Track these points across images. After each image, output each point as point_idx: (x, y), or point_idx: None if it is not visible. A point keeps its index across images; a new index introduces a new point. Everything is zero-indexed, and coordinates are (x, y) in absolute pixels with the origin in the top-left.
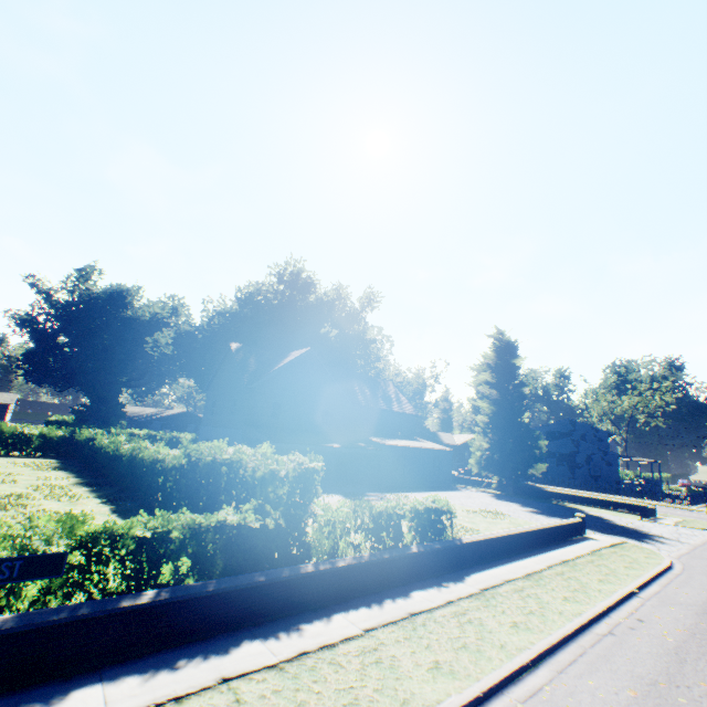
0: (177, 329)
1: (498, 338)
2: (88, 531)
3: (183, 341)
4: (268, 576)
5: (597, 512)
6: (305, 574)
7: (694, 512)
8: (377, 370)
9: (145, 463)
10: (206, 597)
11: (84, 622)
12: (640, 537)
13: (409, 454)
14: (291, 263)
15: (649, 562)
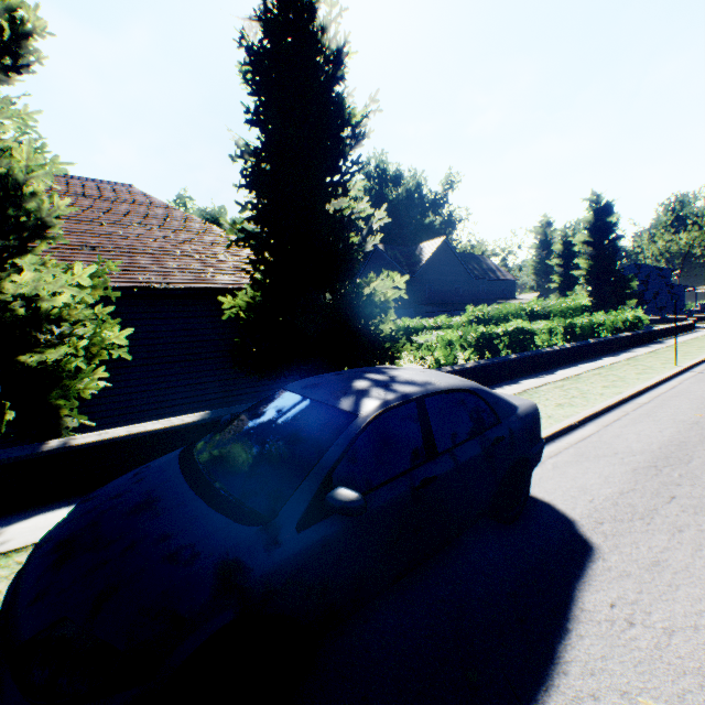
0: None
1: (594, 201)
2: (567, 323)
3: None
4: (610, 338)
5: None
6: (617, 338)
7: None
8: (470, 248)
9: (414, 329)
10: (601, 343)
11: (585, 346)
12: None
13: None
14: (374, 158)
15: None
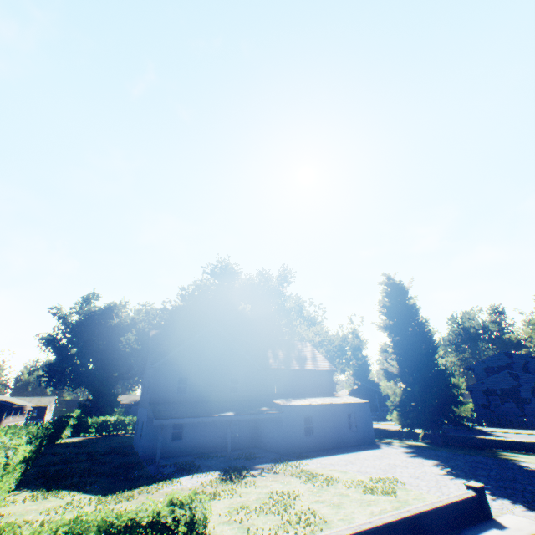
0: (138, 327)
1: (386, 284)
2: None
3: (143, 336)
4: None
5: None
6: None
7: None
8: (296, 334)
9: None
10: None
11: None
12: None
13: (316, 413)
14: (219, 261)
15: None
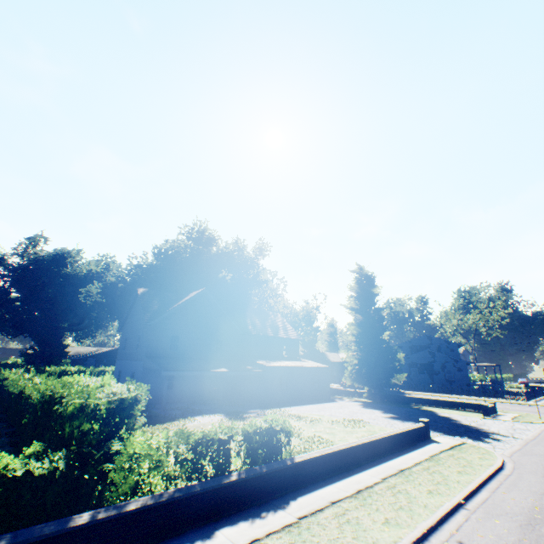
0: (104, 281)
1: (359, 272)
2: None
3: (109, 290)
4: (15, 538)
5: (447, 413)
6: (73, 529)
7: (529, 406)
8: (268, 304)
9: (25, 399)
10: None
11: None
12: (479, 436)
13: (290, 373)
14: (197, 224)
15: (482, 464)
